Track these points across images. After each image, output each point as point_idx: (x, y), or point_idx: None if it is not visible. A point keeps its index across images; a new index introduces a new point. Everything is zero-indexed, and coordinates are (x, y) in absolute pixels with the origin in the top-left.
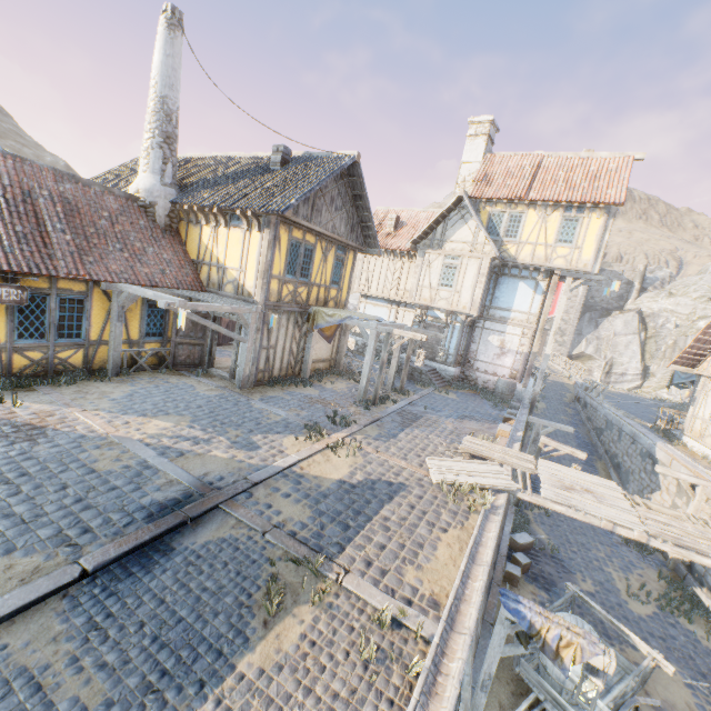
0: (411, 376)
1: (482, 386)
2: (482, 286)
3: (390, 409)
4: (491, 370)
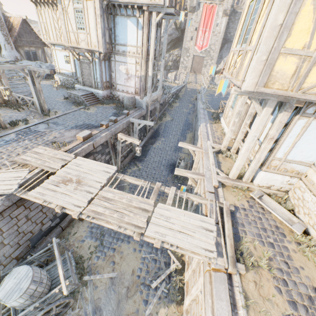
0: (74, 99)
1: (122, 100)
2: (100, 26)
3: (12, 130)
4: (125, 90)
